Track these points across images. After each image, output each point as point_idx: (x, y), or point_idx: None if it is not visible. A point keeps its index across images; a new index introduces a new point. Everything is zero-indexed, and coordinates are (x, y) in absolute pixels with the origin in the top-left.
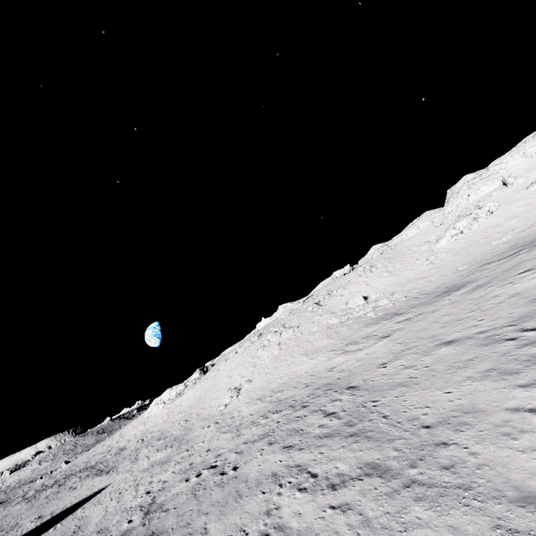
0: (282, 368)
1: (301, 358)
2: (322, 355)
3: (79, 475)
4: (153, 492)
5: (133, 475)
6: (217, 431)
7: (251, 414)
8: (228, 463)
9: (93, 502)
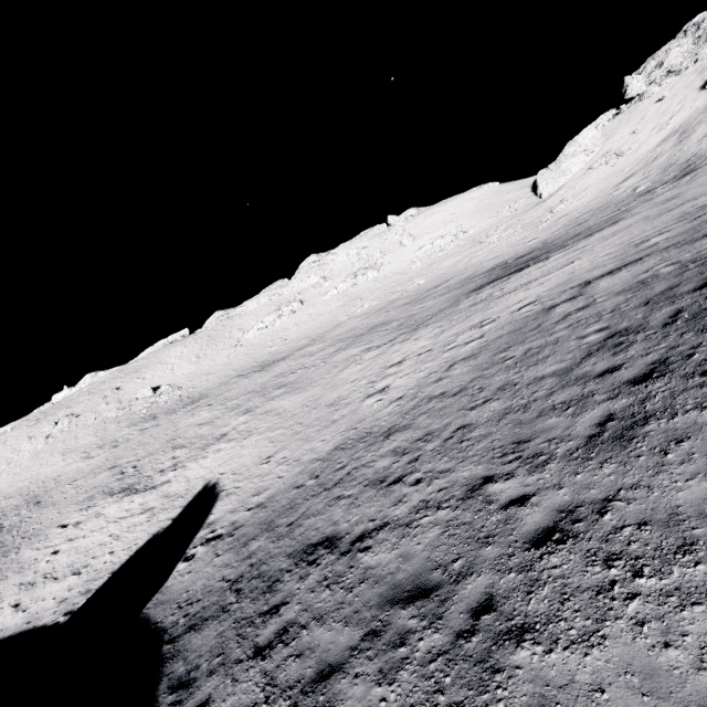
0: (33, 469)
1: (57, 457)
2: (74, 457)
3: None
4: None
5: None
6: None
7: None
8: None
9: None
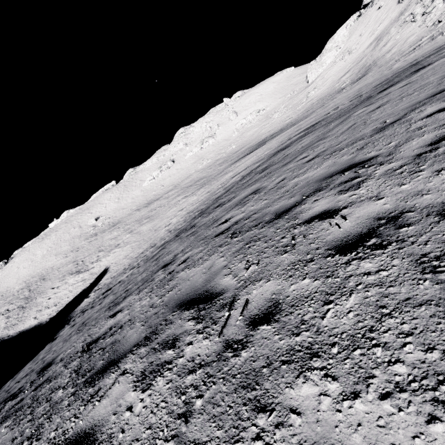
0: (43, 263)
1: (53, 257)
2: (60, 256)
3: None
4: None
5: None
6: (0, 300)
7: (16, 290)
8: None
9: None
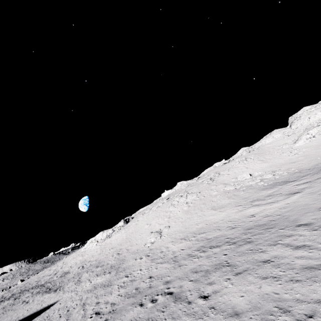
0: (195, 218)
1: (209, 211)
2: (230, 209)
3: (31, 291)
4: (103, 314)
5: (78, 294)
6: (151, 262)
7: (182, 249)
8: (187, 291)
9: (43, 316)
